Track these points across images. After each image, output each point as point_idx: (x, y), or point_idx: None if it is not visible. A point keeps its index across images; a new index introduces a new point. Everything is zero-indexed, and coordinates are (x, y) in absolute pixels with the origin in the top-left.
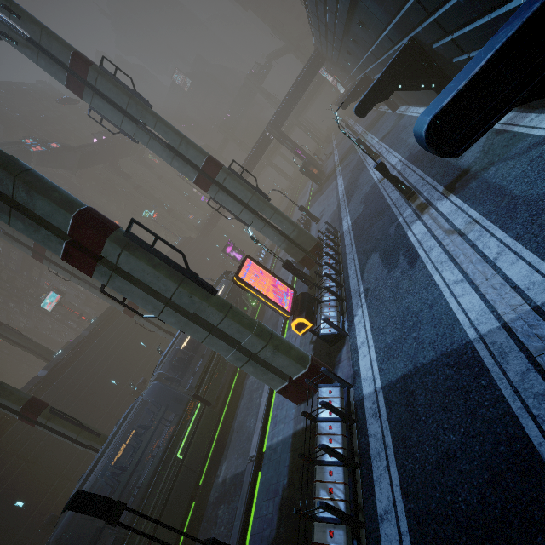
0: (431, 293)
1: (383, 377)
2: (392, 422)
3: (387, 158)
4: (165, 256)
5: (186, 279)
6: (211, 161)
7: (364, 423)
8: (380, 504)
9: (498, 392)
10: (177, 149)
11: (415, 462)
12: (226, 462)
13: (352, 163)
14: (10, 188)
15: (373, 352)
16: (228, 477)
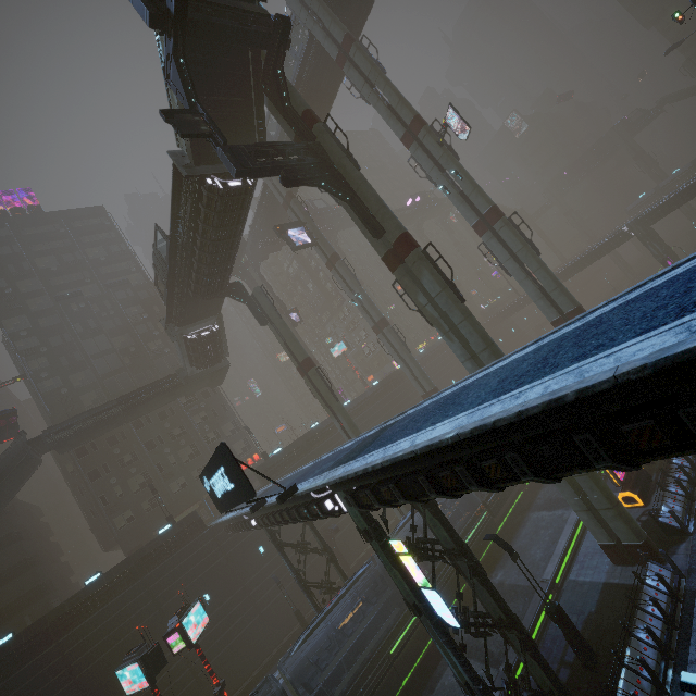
0: None
1: None
2: None
3: None
4: None
5: None
6: (579, 311)
7: (690, 607)
8: (692, 655)
9: None
10: (548, 293)
11: None
12: (503, 571)
13: None
14: (480, 350)
15: None
16: (506, 583)
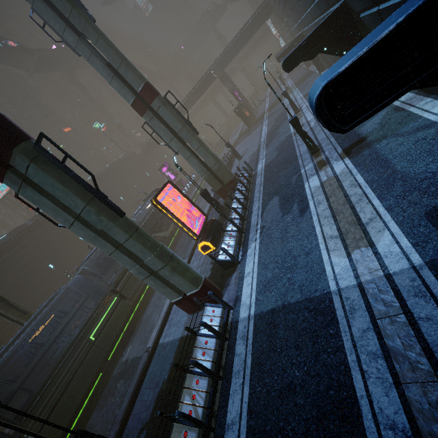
0: (310, 242)
1: (257, 307)
2: (254, 347)
3: (305, 114)
4: (75, 175)
5: (96, 199)
6: (148, 87)
7: (234, 343)
8: (229, 415)
9: (341, 342)
10: (117, 69)
11: (263, 386)
12: (131, 346)
13: (278, 113)
14: None
15: (255, 283)
16: (130, 358)
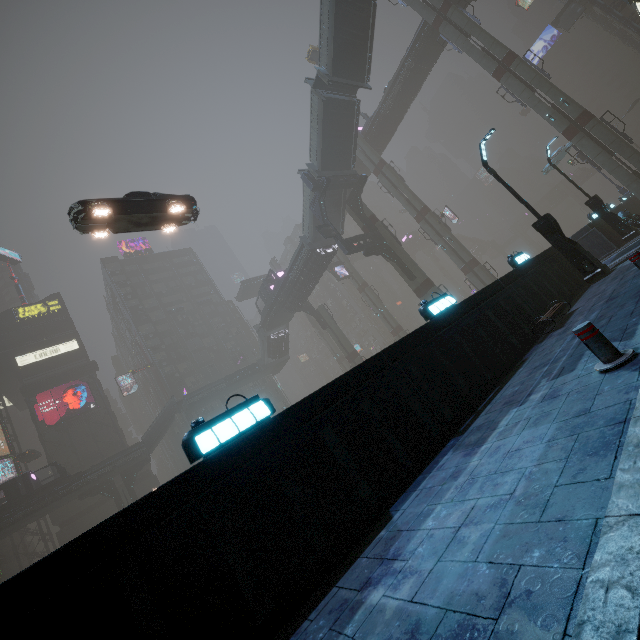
0: None
1: None
2: None
3: None
4: None
5: None
6: None
7: None
8: None
9: None
10: None
11: None
12: None
13: None
14: None
15: None
16: None
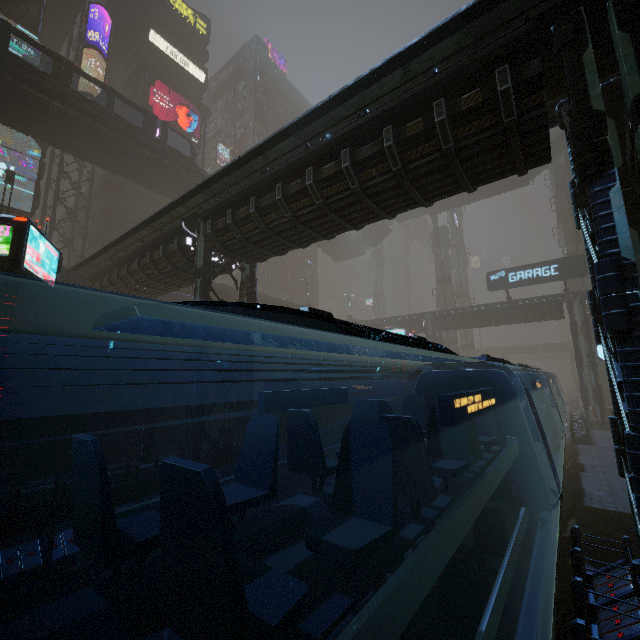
0: None
1: None
2: None
3: None
4: None
5: None
6: None
7: None
8: None
9: None
10: None
11: None
12: None
13: None
14: None
15: None
16: None
